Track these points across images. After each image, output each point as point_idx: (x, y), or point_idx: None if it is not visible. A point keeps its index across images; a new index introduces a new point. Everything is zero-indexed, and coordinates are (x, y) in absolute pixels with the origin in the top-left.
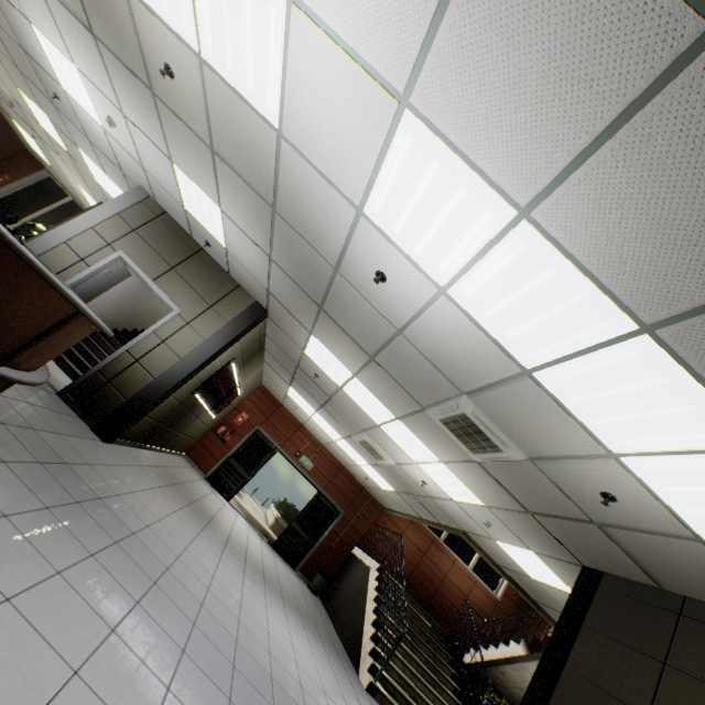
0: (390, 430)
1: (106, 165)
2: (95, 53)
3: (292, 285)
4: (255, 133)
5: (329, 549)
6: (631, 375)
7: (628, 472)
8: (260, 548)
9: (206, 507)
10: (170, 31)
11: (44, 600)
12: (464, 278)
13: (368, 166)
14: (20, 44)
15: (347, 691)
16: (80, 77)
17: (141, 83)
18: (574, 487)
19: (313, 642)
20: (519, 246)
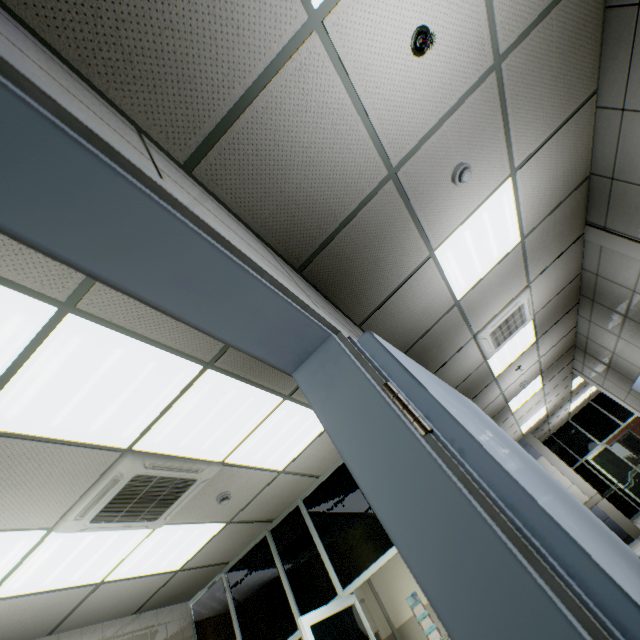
0: None
1: None
2: None
3: None
4: None
5: None
6: None
7: None
8: None
9: None
10: None
11: None
12: None
13: None
14: None
15: None
16: None
17: None
18: None
19: None
20: None
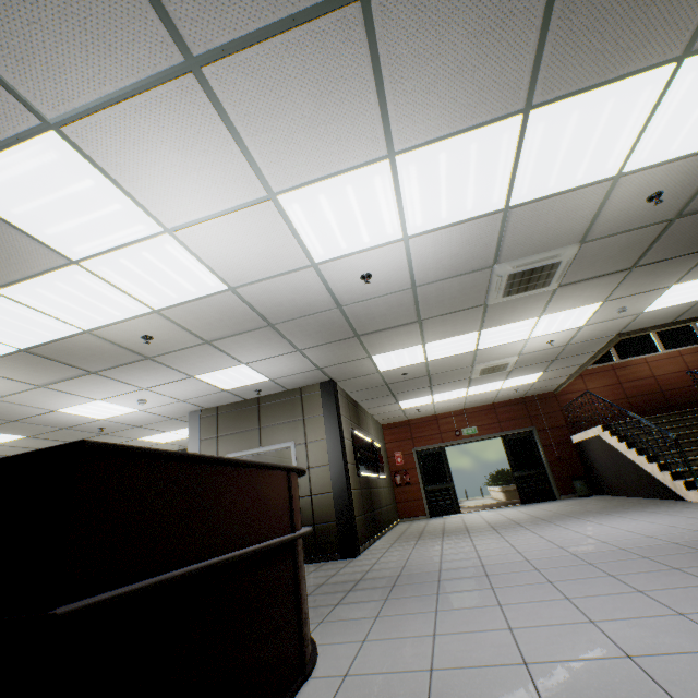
0: (486, 343)
1: (161, 428)
2: (102, 380)
3: (327, 347)
4: (219, 306)
5: (558, 459)
6: (556, 135)
7: (639, 171)
8: (516, 512)
9: (453, 527)
10: (129, 321)
11: (449, 623)
12: (406, 218)
13: (292, 242)
14: (60, 428)
15: (688, 513)
16: (105, 402)
17: (138, 362)
18: (628, 220)
19: (626, 515)
20: (410, 169)
